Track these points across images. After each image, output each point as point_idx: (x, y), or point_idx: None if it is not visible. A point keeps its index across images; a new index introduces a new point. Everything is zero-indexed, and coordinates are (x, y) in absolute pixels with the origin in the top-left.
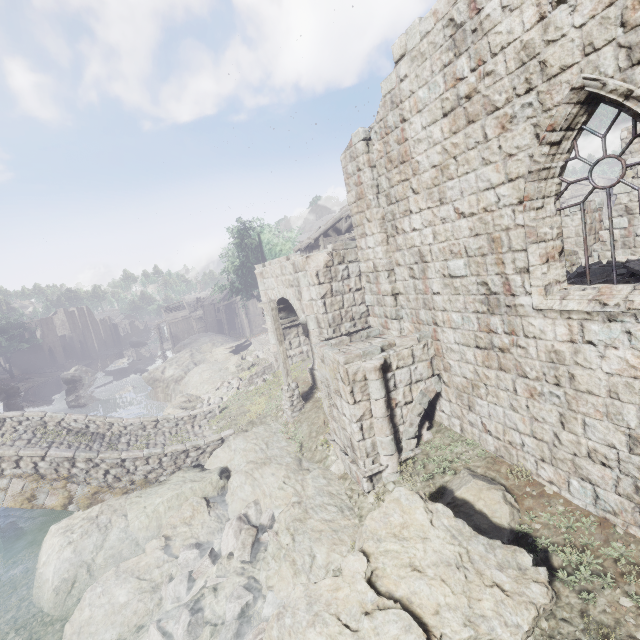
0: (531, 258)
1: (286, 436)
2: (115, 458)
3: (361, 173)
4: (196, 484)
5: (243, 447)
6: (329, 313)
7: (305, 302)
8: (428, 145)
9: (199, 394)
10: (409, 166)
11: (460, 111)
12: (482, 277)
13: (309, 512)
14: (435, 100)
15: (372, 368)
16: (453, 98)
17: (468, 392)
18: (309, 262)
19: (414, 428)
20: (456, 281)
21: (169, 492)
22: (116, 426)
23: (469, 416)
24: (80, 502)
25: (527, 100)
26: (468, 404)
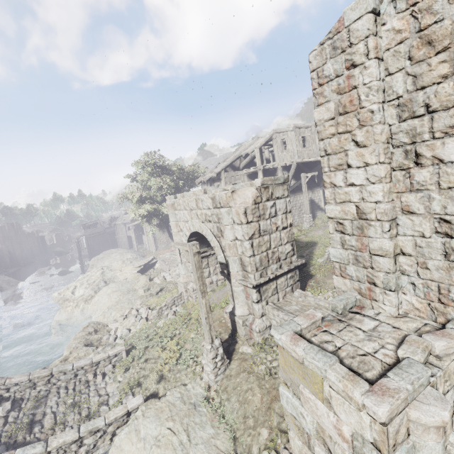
0: None
1: (210, 413)
2: None
3: (356, 70)
4: None
5: (155, 434)
6: (256, 255)
7: (228, 242)
8: None
9: (106, 321)
10: None
11: None
12: None
13: None
14: None
15: (436, 425)
16: None
17: None
18: (235, 197)
19: None
20: None
21: None
22: None
23: None
24: None
25: None
26: None
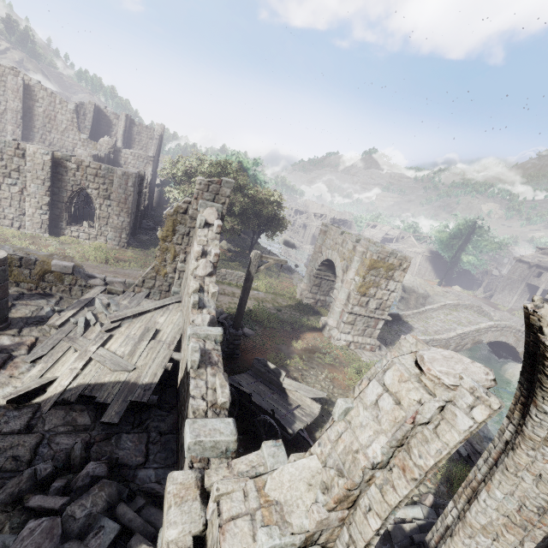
0: None
1: None
2: None
3: None
4: None
5: None
6: None
7: None
8: None
9: None
10: None
11: None
12: None
13: None
14: None
15: None
16: None
17: None
18: None
19: None
20: None
21: None
22: None
23: None
24: None
25: None
26: None
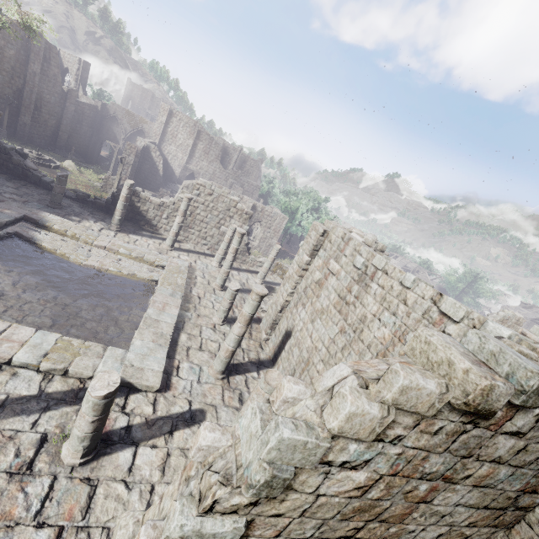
0: None
1: None
2: None
3: None
4: None
5: None
6: None
7: None
8: None
9: None
10: None
11: None
12: None
13: None
14: None
15: None
16: None
17: None
18: None
19: None
20: None
21: None
22: None
23: None
24: None
25: None
26: None
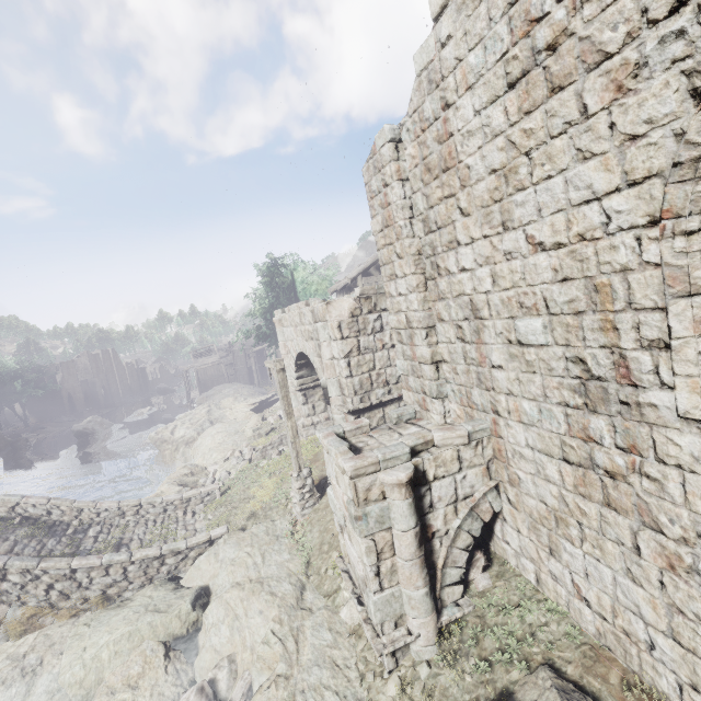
0: (675, 324)
1: (291, 543)
2: (62, 568)
3: (388, 189)
4: (157, 617)
5: (233, 557)
6: (355, 376)
7: (325, 361)
8: (484, 138)
9: (205, 464)
10: (455, 174)
11: (537, 74)
12: (575, 349)
13: (297, 700)
14: (495, 64)
15: (395, 483)
16: (525, 54)
17: (549, 526)
18: (330, 310)
19: (462, 572)
20: (529, 351)
21: (122, 626)
22: (86, 512)
23: (550, 564)
24: (10, 629)
25: (673, 26)
26: (549, 545)
